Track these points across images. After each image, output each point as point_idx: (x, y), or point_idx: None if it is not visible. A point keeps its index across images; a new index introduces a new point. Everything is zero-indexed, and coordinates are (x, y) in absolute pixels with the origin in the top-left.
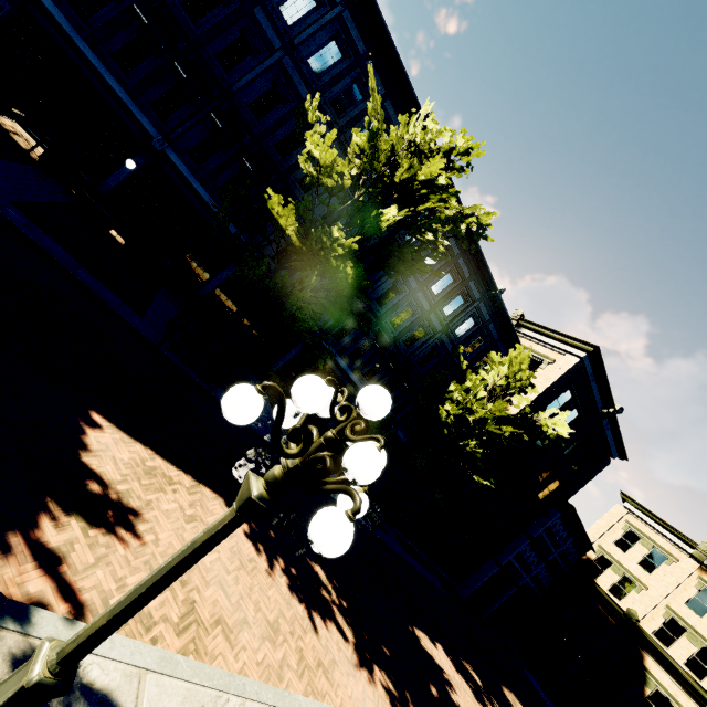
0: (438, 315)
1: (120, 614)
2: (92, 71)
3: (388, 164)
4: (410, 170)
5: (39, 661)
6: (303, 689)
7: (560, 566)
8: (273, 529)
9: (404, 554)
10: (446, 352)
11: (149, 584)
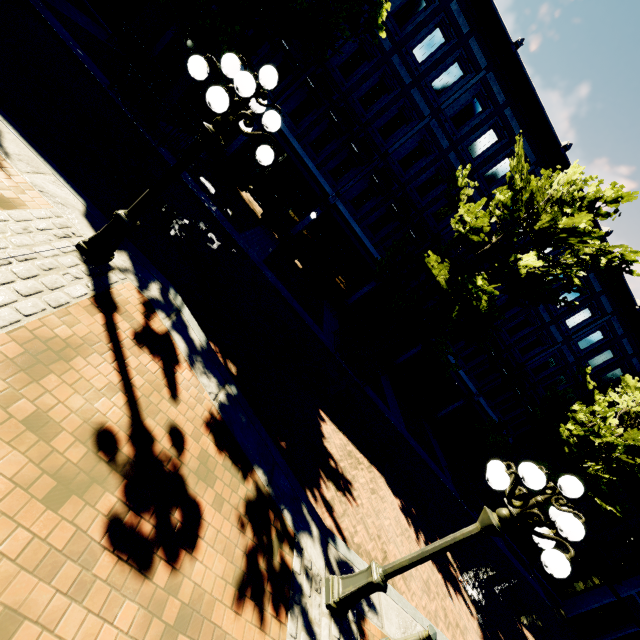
0: (559, 327)
1: (415, 562)
2: (297, 157)
3: (528, 213)
4: (551, 221)
5: (375, 571)
6: (450, 638)
7: None
8: (413, 507)
9: (507, 552)
10: (566, 363)
11: (430, 552)
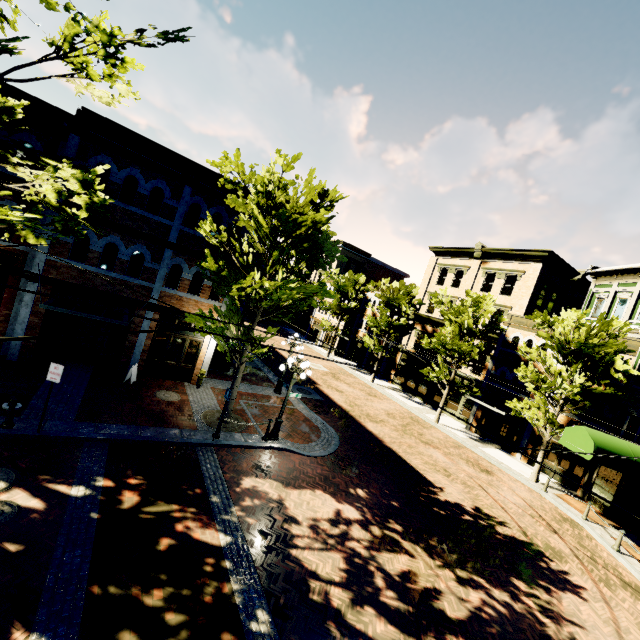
0: None
1: None
2: None
3: None
4: None
5: None
6: None
7: None
8: None
9: None
10: None
11: None
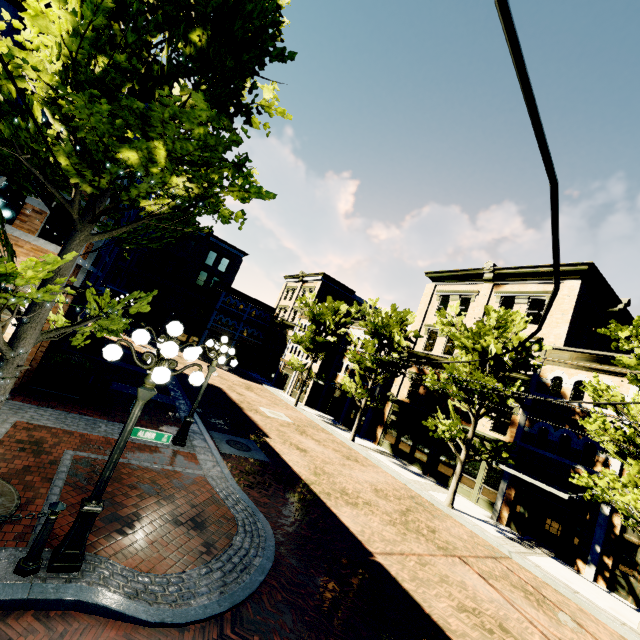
0: None
1: None
2: None
3: None
4: None
5: None
6: None
7: (260, 323)
8: None
9: None
10: None
11: None
